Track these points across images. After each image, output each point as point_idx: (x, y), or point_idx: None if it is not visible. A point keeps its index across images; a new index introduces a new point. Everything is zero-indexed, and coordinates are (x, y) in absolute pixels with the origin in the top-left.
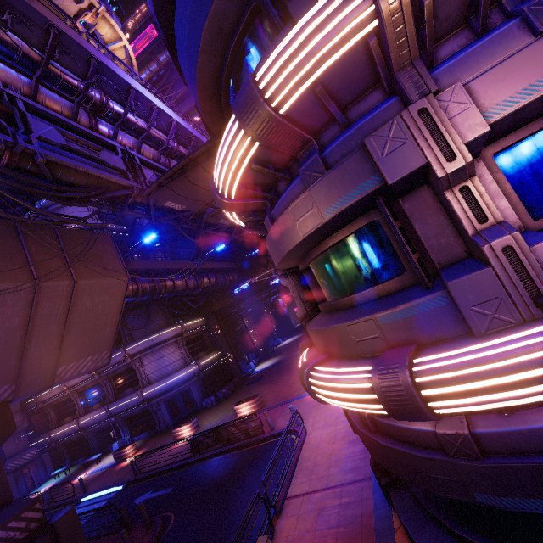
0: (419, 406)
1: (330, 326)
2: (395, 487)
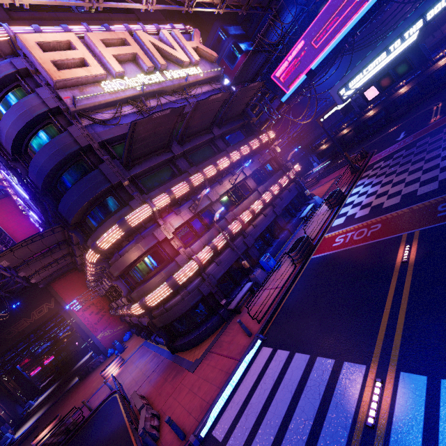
0: (177, 282)
1: (149, 281)
2: (175, 341)
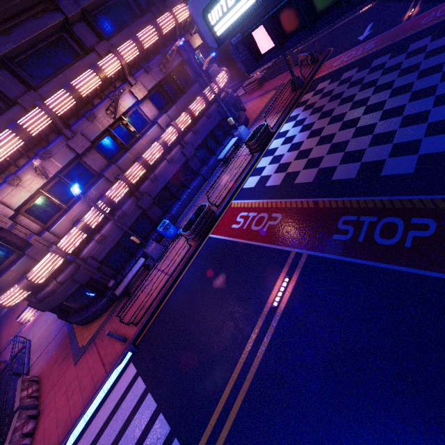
0: (33, 284)
1: None
2: (68, 315)
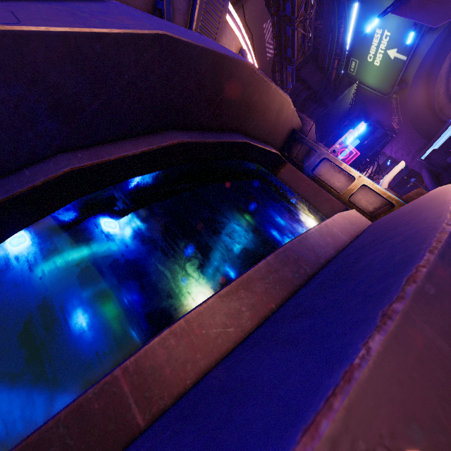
0: None
1: None
2: None
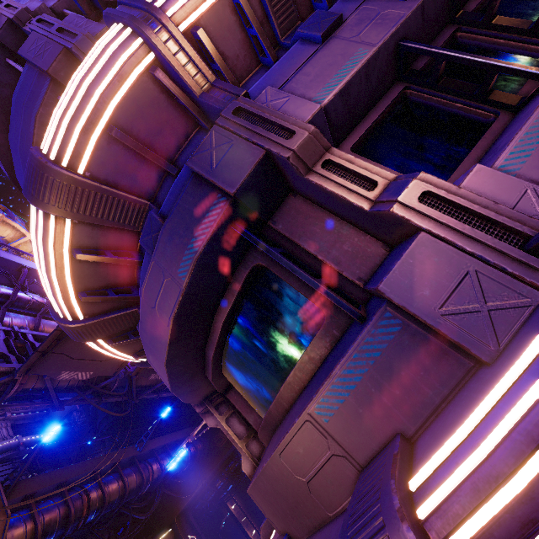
0: None
1: (259, 469)
2: None
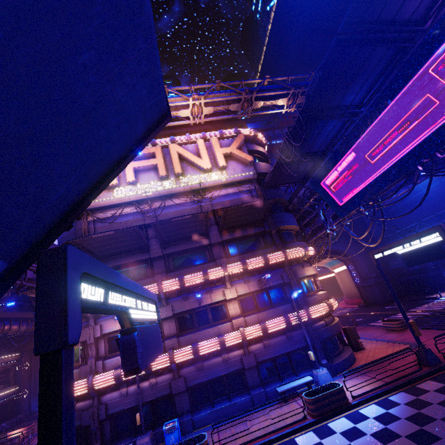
0: None
1: None
2: None
